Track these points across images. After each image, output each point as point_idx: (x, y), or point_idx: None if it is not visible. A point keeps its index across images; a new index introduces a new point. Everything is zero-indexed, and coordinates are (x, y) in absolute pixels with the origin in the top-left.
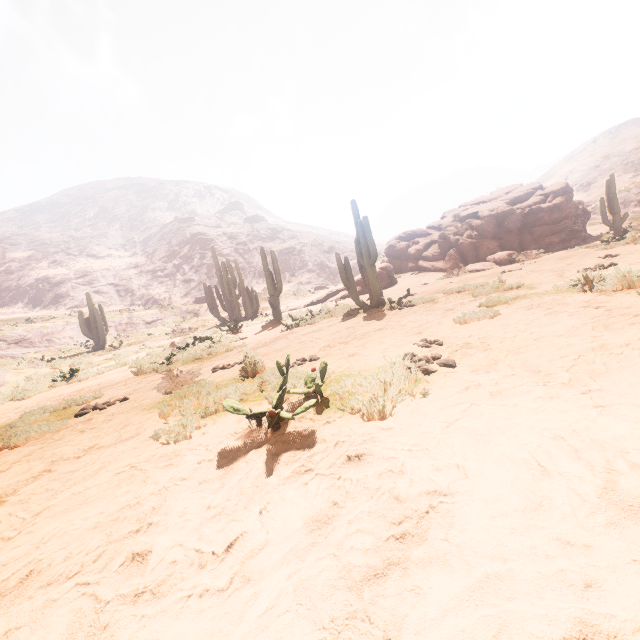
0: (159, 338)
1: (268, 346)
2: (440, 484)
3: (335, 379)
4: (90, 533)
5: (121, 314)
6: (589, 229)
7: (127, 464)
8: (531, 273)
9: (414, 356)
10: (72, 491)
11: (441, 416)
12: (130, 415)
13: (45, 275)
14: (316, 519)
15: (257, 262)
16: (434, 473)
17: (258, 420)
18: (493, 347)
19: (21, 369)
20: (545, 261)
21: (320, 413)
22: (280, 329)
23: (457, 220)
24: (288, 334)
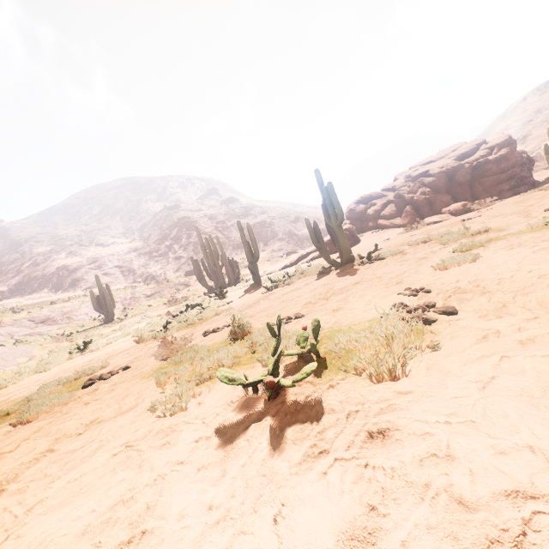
0: (158, 308)
1: (252, 307)
2: (518, 478)
3: (326, 336)
4: (78, 542)
5: (125, 291)
6: (533, 175)
7: (124, 442)
8: (493, 218)
9: (404, 306)
10: (67, 478)
11: (470, 374)
12: (130, 384)
13: (64, 264)
14: (352, 535)
15: (235, 236)
16: (499, 459)
17: (254, 387)
18: (491, 289)
19: (46, 344)
20: (502, 206)
21: (319, 375)
22: (261, 291)
23: (409, 180)
24: (269, 295)
